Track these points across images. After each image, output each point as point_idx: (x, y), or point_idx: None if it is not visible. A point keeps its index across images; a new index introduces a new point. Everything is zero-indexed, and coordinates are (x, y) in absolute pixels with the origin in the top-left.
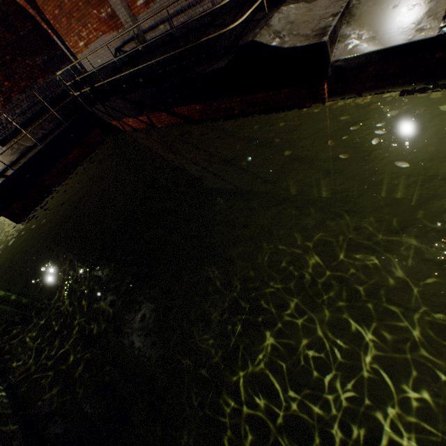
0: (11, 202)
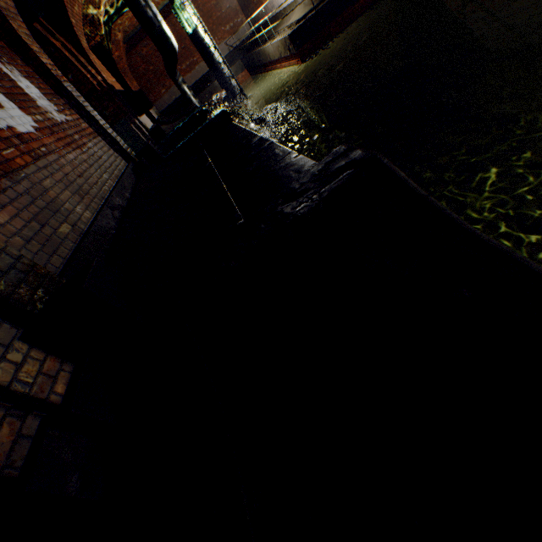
0: (305, 41)
